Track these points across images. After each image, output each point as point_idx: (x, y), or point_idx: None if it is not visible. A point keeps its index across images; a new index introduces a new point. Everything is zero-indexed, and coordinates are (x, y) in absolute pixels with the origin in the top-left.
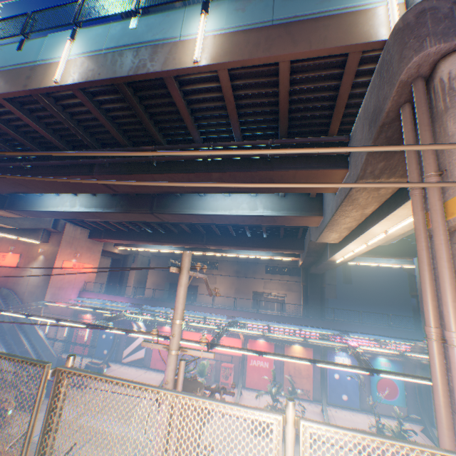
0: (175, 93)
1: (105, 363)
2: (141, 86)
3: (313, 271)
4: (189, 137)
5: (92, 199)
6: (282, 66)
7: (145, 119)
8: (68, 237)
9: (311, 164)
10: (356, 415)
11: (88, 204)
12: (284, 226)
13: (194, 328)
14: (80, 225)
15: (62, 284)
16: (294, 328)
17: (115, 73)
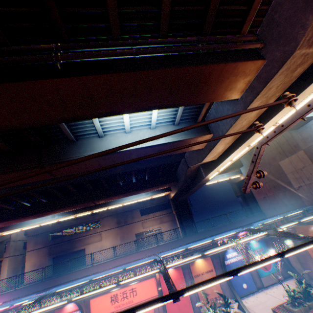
0: None
1: None
2: None
3: (182, 198)
4: (104, 37)
5: None
6: None
7: None
8: None
9: (235, 58)
10: (258, 295)
11: None
12: (164, 163)
13: None
14: None
15: None
16: (208, 241)
17: None
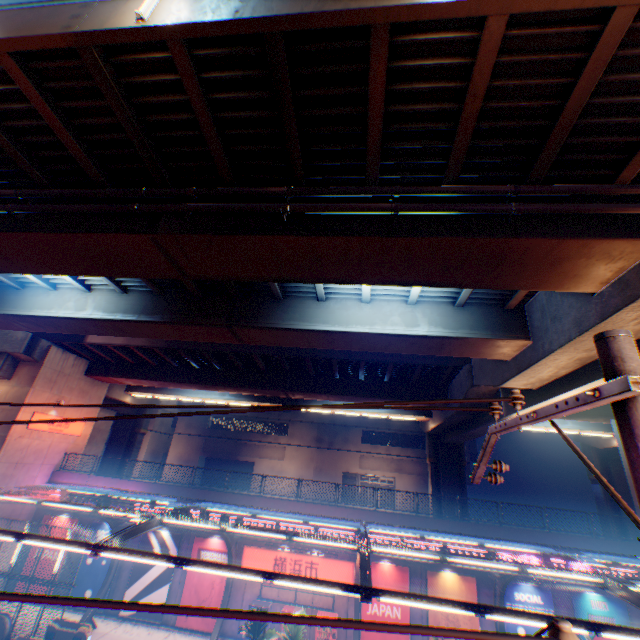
0: (378, 67)
1: (87, 619)
2: (309, 51)
3: (450, 439)
4: (354, 177)
5: (118, 297)
6: (618, 17)
7: (293, 125)
8: (50, 371)
9: (586, 229)
10: None
11: (110, 307)
12: (425, 362)
13: (265, 540)
14: (74, 352)
15: (22, 457)
16: (470, 543)
17: (270, 10)
